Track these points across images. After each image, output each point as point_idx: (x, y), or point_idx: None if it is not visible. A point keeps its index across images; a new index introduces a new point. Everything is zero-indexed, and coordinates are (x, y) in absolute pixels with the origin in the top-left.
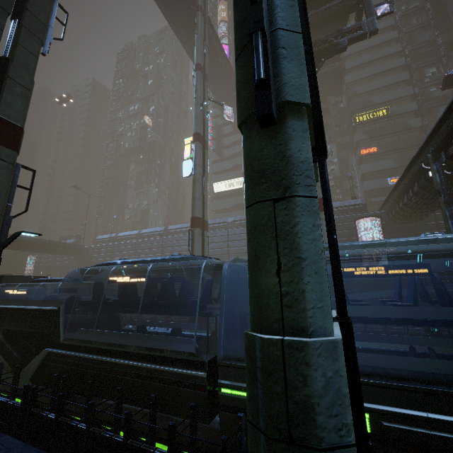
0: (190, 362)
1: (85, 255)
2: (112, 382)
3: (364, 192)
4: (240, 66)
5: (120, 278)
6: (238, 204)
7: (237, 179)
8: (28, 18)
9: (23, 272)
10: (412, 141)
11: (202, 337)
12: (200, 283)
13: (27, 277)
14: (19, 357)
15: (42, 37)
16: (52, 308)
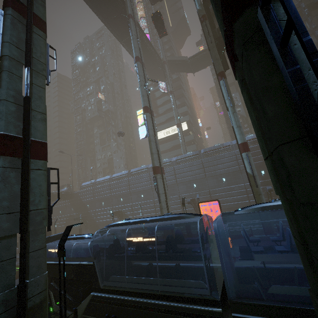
0: (206, 300)
1: (76, 198)
2: (147, 316)
3: None
4: (291, 153)
5: (135, 238)
6: (175, 145)
7: (171, 128)
8: (35, 63)
9: None
10: None
11: (195, 267)
12: (200, 241)
13: (58, 235)
14: (70, 298)
15: (45, 74)
16: (88, 263)
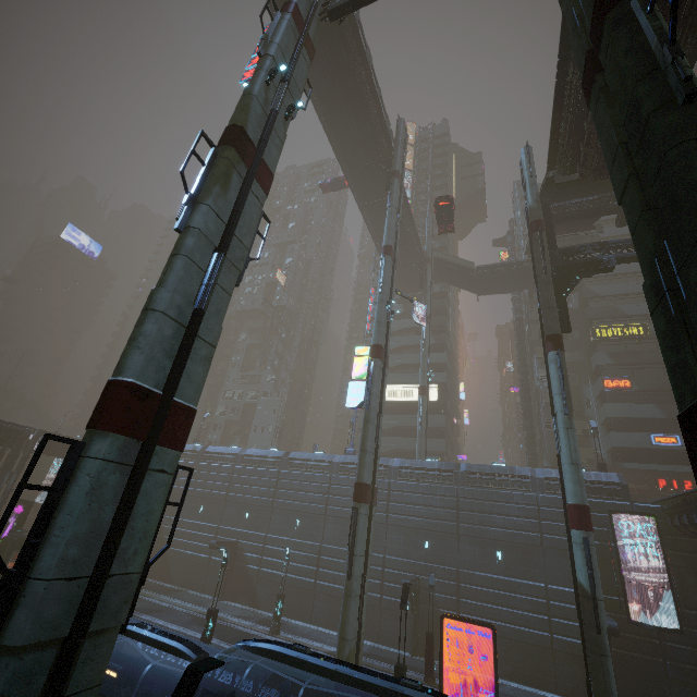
0: None
1: None
2: None
3: (610, 447)
4: None
5: None
6: (401, 426)
7: (403, 387)
8: (233, 246)
9: (40, 480)
10: None
11: None
12: None
13: None
14: None
15: (242, 267)
16: None
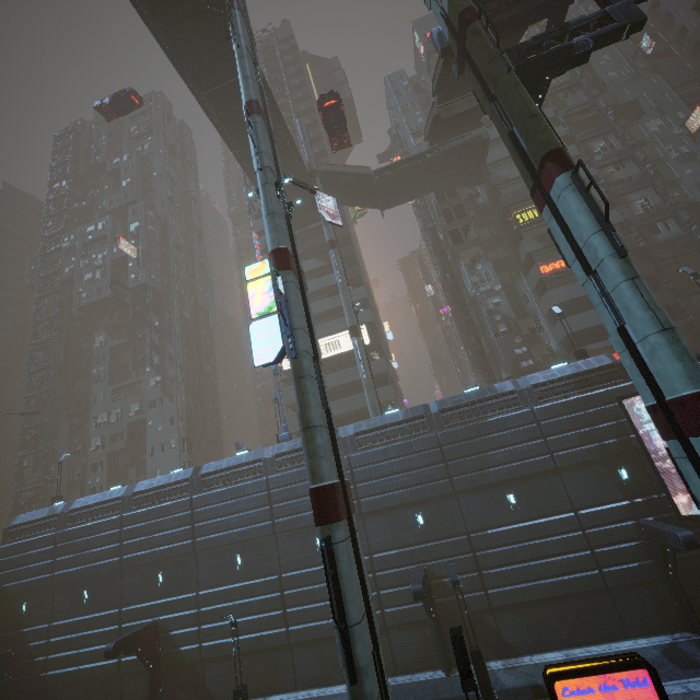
0: None
1: None
2: None
3: (563, 336)
4: None
5: None
6: (336, 386)
7: (326, 339)
8: None
9: None
10: None
11: None
12: None
13: None
14: None
15: None
16: None
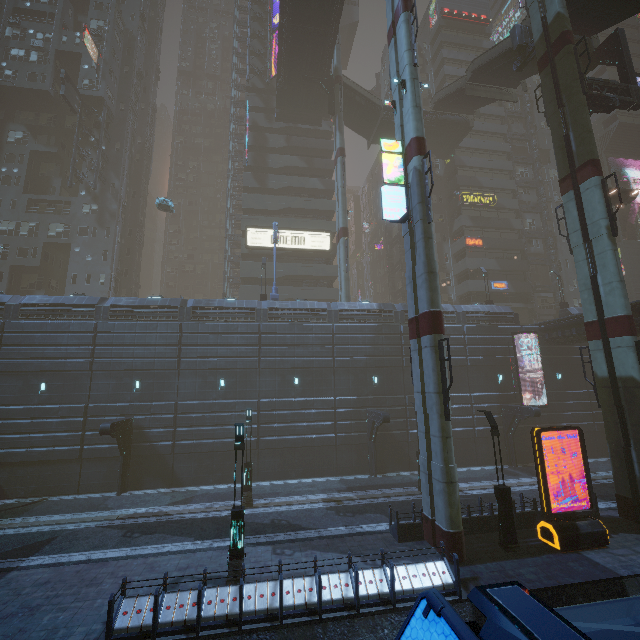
0: None
1: None
2: None
3: (464, 292)
4: None
5: None
6: (292, 275)
7: (295, 232)
8: None
9: None
10: (513, 244)
11: None
12: None
13: None
14: None
15: None
16: None
